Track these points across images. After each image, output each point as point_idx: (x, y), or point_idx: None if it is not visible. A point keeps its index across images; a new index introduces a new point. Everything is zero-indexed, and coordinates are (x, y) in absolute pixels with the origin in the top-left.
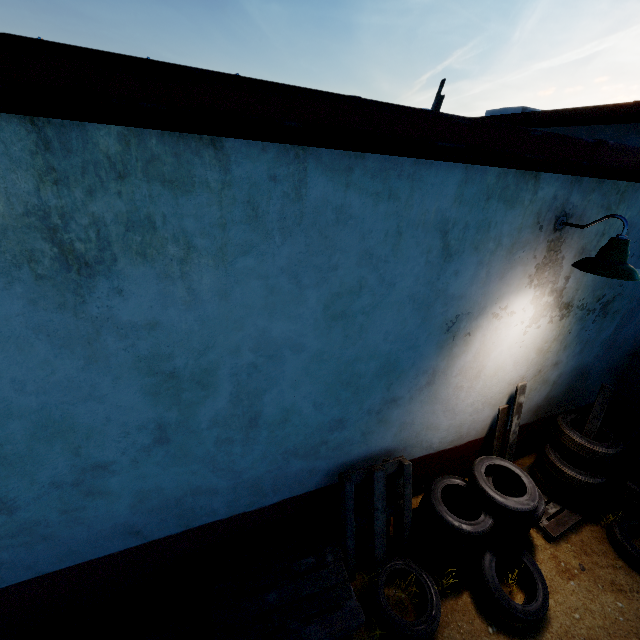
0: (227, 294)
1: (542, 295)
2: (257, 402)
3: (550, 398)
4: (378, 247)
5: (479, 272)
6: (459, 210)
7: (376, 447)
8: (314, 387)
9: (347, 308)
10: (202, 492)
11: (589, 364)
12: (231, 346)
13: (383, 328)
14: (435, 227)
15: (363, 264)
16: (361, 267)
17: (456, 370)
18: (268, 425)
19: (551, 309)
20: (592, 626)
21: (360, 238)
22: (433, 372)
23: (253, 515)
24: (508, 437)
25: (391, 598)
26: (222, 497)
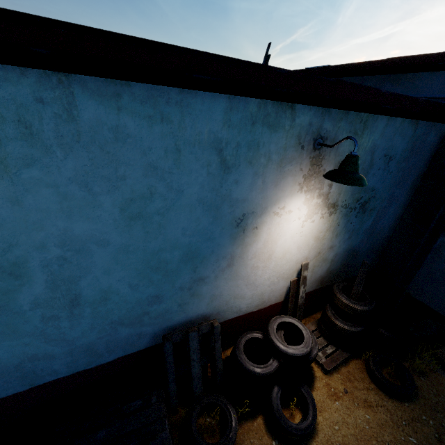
0: (19, 200)
1: (312, 198)
2: (74, 286)
3: (330, 271)
4: (161, 161)
5: (256, 181)
6: (229, 132)
7: (193, 314)
8: (126, 272)
9: (143, 210)
10: (39, 358)
11: (357, 246)
12: (36, 243)
13: (180, 225)
14: (210, 145)
15: (150, 175)
16: (148, 177)
17: (251, 255)
18: (90, 303)
19: (321, 208)
20: (346, 434)
21: (142, 154)
22: (231, 257)
23: (94, 371)
24: (298, 301)
25: (204, 425)
26: (60, 360)
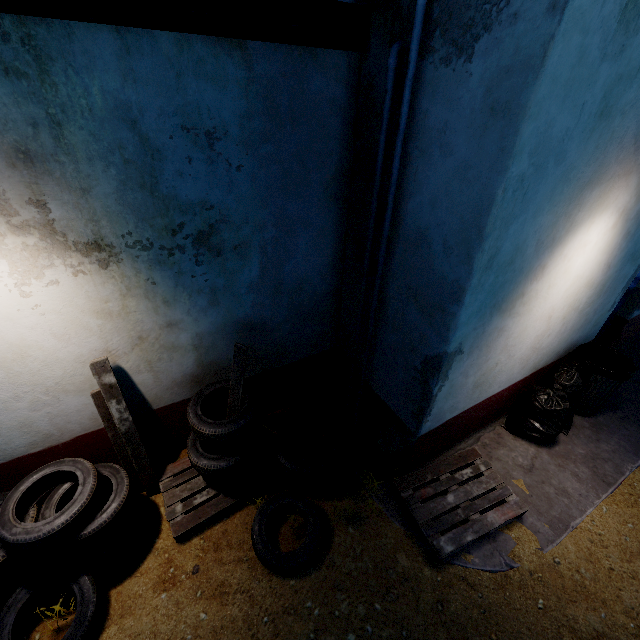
0: None
1: None
2: None
3: (211, 364)
4: None
5: None
6: None
7: None
8: None
9: None
10: None
11: (253, 316)
12: None
13: None
14: None
15: None
16: None
17: None
18: None
19: (56, 255)
20: None
21: None
22: None
23: None
24: (117, 426)
25: None
26: None
